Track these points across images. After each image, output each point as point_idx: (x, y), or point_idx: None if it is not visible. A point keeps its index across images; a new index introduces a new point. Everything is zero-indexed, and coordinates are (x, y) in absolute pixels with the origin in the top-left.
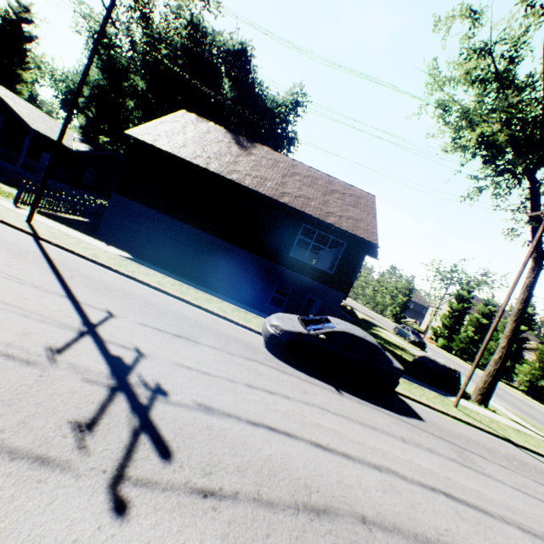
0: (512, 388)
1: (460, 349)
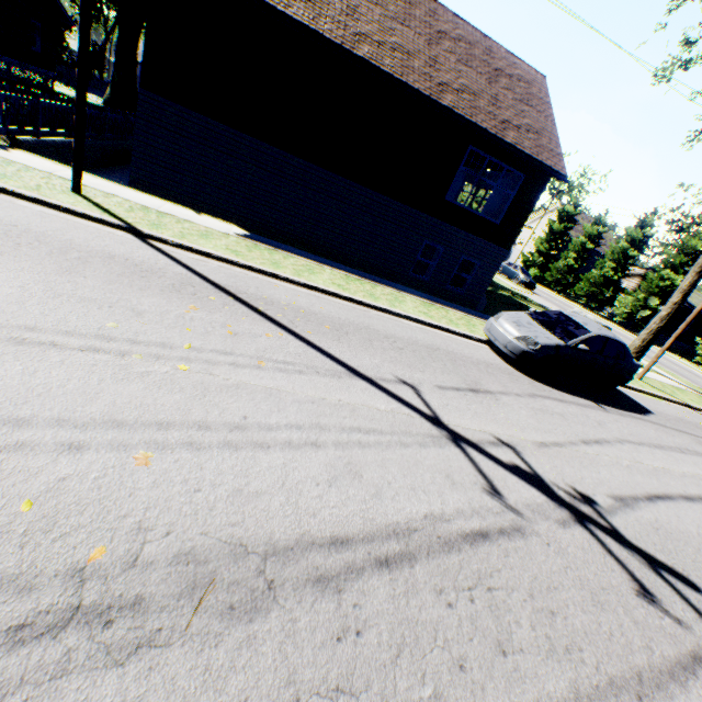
0: (608, 322)
1: (553, 280)
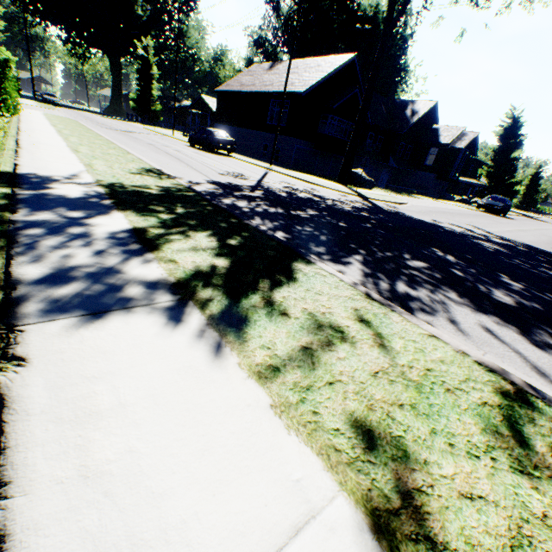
0: None
1: None
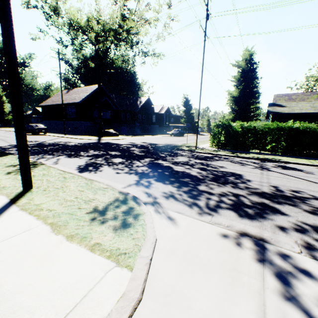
0: None
1: None
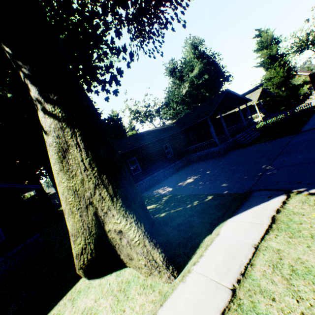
0: None
1: None
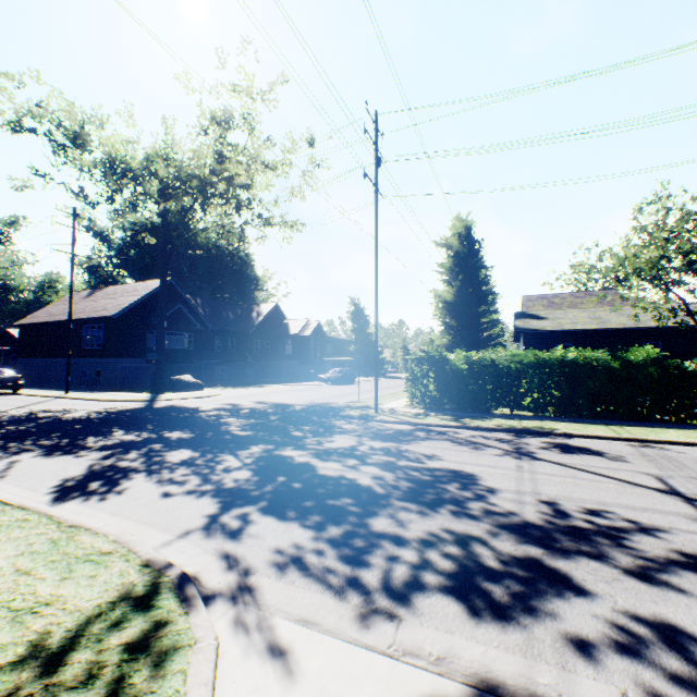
0: None
1: None
